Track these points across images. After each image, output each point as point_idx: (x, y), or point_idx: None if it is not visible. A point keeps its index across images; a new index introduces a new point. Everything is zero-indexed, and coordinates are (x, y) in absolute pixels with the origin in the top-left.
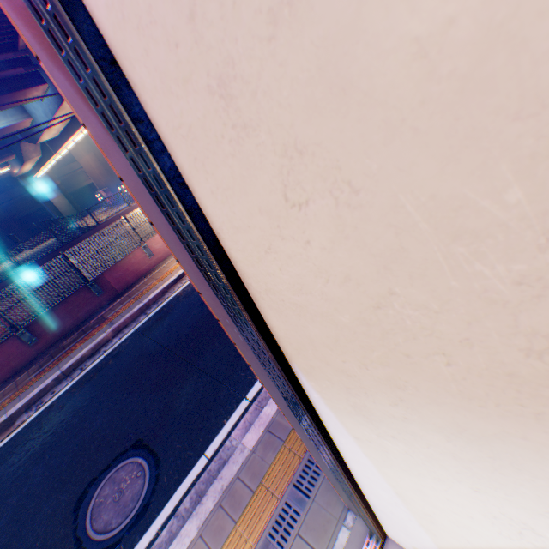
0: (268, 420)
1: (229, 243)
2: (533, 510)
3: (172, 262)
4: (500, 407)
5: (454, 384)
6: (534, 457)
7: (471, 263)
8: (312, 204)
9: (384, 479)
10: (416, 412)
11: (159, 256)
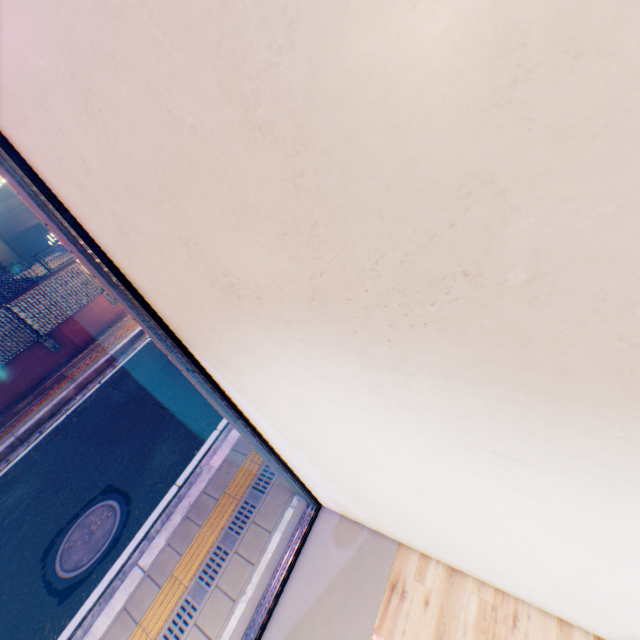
0: (235, 442)
1: (115, 258)
2: (288, 385)
3: None
4: (232, 320)
5: (218, 315)
6: (258, 345)
7: (178, 253)
8: (131, 234)
9: (270, 424)
10: (228, 343)
11: None
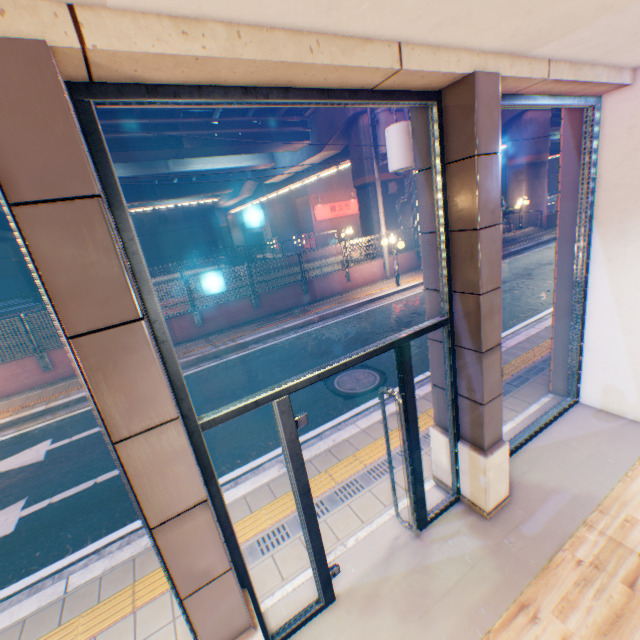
0: None
1: (599, 168)
2: None
3: (363, 290)
4: None
5: None
6: None
7: None
8: None
9: (611, 293)
10: None
11: (354, 283)
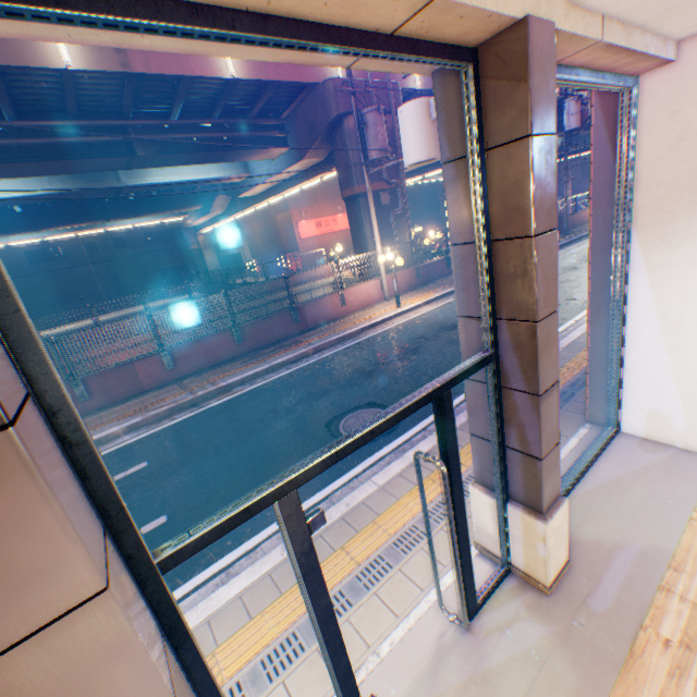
0: None
1: (638, 162)
2: None
3: (361, 315)
4: None
5: None
6: None
7: None
8: (686, 139)
9: (655, 307)
10: (696, 216)
11: (350, 307)
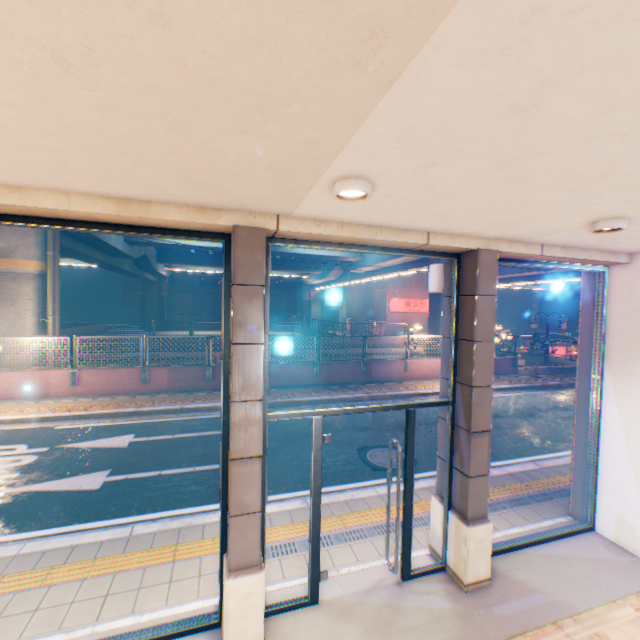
0: (507, 470)
1: (608, 317)
2: None
3: (416, 382)
4: None
5: None
6: None
7: None
8: (638, 311)
9: (620, 424)
10: None
11: (408, 373)
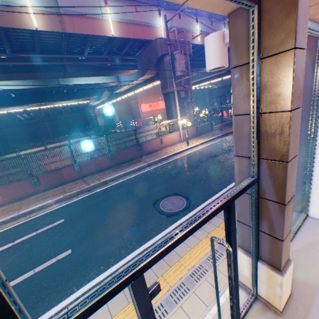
0: None
1: None
2: None
3: (170, 148)
4: None
5: None
6: None
7: None
8: None
9: None
10: None
11: (164, 144)
